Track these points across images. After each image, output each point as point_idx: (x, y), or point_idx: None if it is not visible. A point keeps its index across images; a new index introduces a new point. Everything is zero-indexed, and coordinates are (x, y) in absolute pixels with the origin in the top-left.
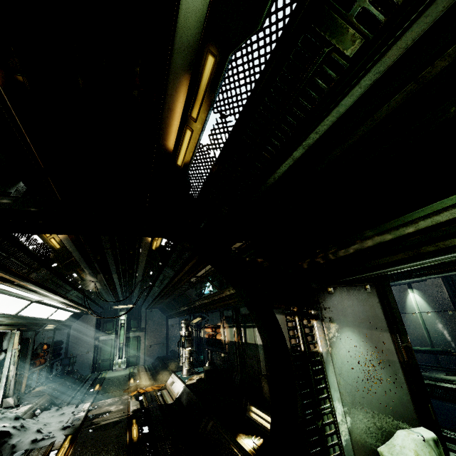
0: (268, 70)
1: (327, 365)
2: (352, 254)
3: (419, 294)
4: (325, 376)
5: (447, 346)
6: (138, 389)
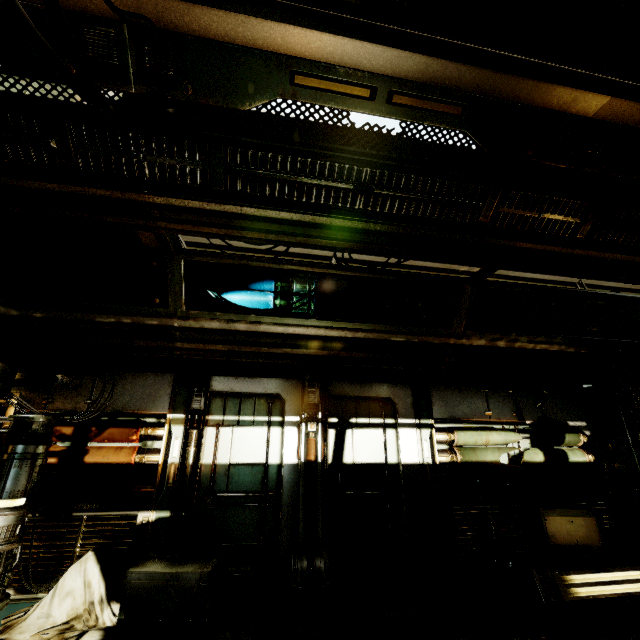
0: None
1: None
2: None
3: None
4: None
5: None
6: None
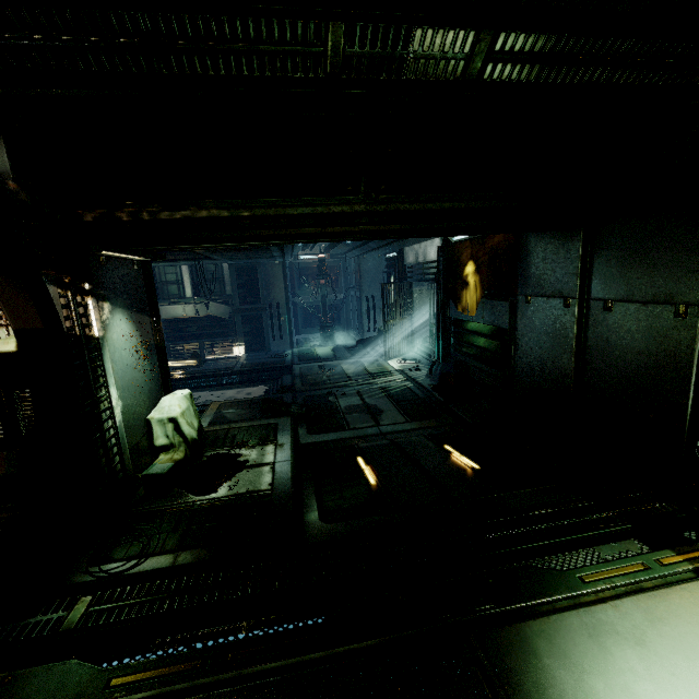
0: (280, 5)
1: (104, 351)
2: (177, 220)
3: None
4: (101, 364)
5: None
6: None
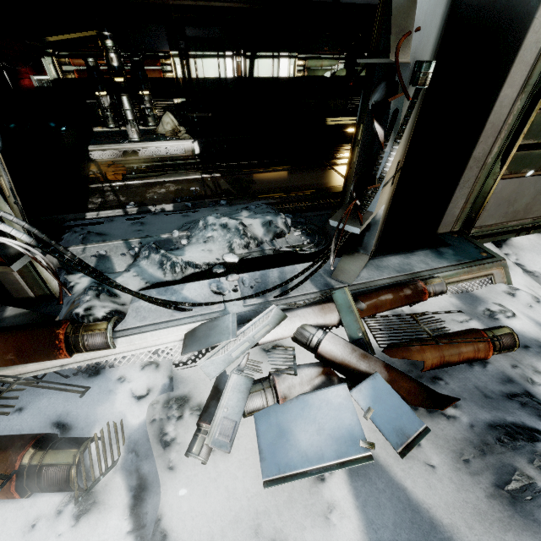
0: None
1: None
2: None
3: None
4: None
5: None
6: (95, 176)
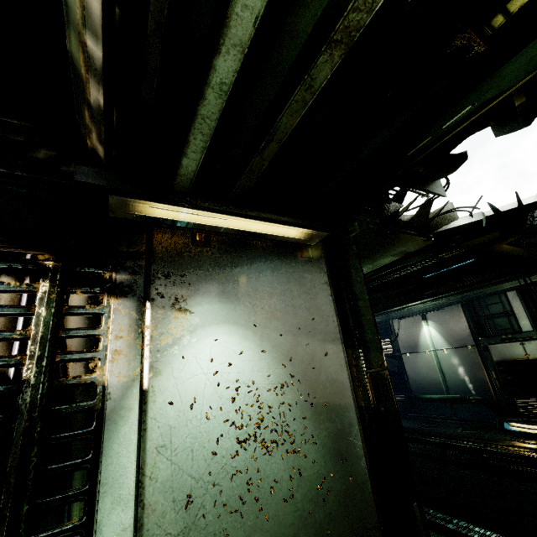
0: None
1: (113, 423)
2: None
3: (434, 327)
4: (97, 457)
5: (465, 392)
6: None
